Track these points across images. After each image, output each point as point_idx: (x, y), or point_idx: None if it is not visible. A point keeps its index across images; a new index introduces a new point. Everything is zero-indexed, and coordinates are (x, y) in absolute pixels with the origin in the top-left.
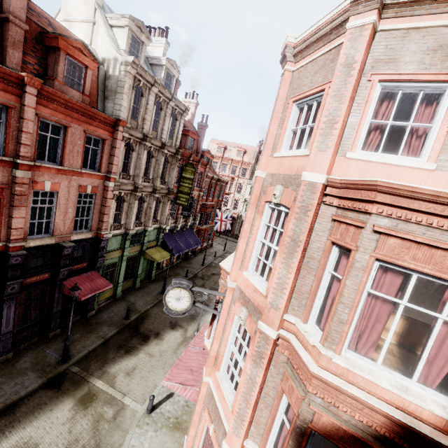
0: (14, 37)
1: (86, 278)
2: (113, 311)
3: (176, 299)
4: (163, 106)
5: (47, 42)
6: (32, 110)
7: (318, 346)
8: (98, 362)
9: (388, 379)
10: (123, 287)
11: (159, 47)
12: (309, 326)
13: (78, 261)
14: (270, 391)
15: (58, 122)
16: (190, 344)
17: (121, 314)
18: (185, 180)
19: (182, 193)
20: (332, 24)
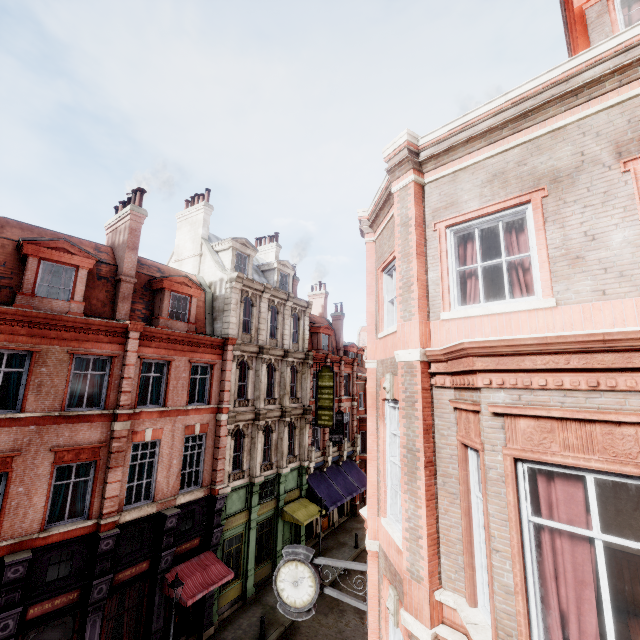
0: (124, 292)
1: (197, 564)
2: (241, 626)
3: (293, 584)
4: (279, 309)
5: (155, 286)
6: (134, 354)
7: None
8: None
9: None
10: (256, 577)
11: (271, 253)
12: (481, 611)
13: (187, 537)
14: None
15: (161, 358)
16: None
17: (253, 631)
18: (323, 390)
19: (322, 409)
20: (387, 192)
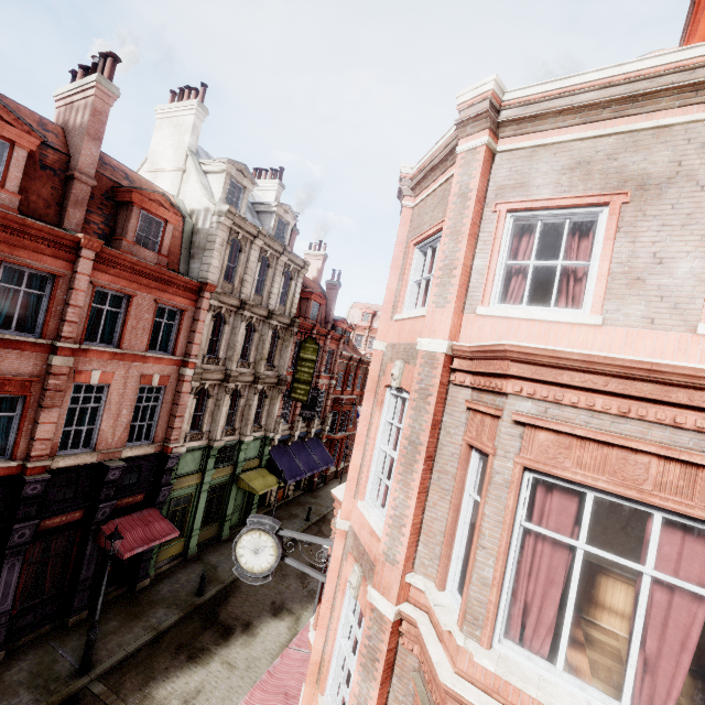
0: (78, 195)
1: (139, 520)
2: (178, 581)
3: (253, 552)
4: (271, 262)
5: (120, 197)
6: (86, 278)
7: (454, 632)
8: (139, 675)
9: (576, 701)
10: (201, 537)
11: (271, 191)
12: (448, 595)
13: (130, 491)
14: None
15: (120, 290)
16: (291, 643)
17: (191, 586)
18: (303, 362)
19: (299, 382)
20: (446, 150)
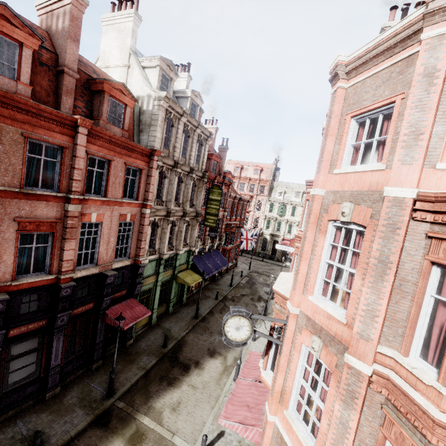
0: (67, 86)
1: (126, 306)
2: (150, 339)
3: (236, 329)
4: (190, 133)
5: (94, 87)
6: (83, 149)
7: (437, 387)
8: (142, 396)
9: None
10: (157, 313)
11: (183, 82)
12: (413, 360)
13: (119, 289)
14: (366, 438)
15: (103, 157)
16: (239, 375)
17: (158, 342)
18: (212, 202)
19: (210, 215)
20: (397, 38)
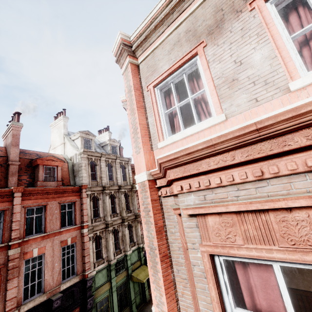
0: (12, 171)
1: None
2: None
3: None
4: (112, 164)
5: (33, 164)
6: (19, 206)
7: None
8: None
9: None
10: None
11: (107, 136)
12: None
13: (70, 309)
14: None
15: (38, 205)
16: None
17: None
18: None
19: None
20: None
